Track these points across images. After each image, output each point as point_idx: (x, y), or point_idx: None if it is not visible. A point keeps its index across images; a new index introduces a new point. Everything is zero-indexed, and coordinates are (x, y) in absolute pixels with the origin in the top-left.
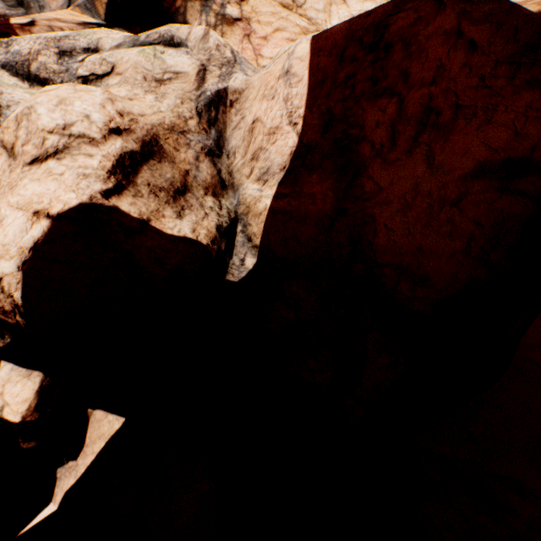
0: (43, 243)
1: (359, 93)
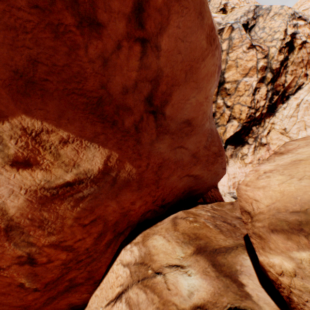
0: None
1: None
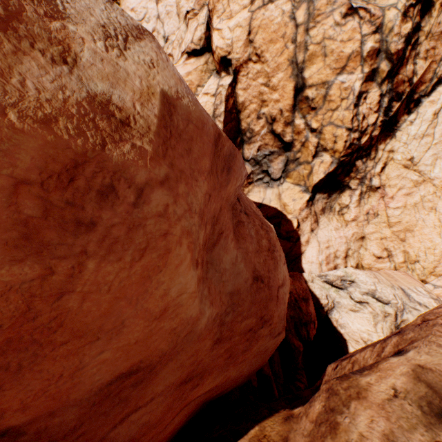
0: None
1: None
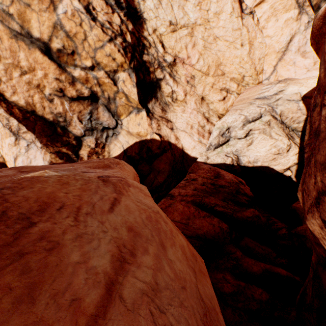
0: (298, 156)
1: None
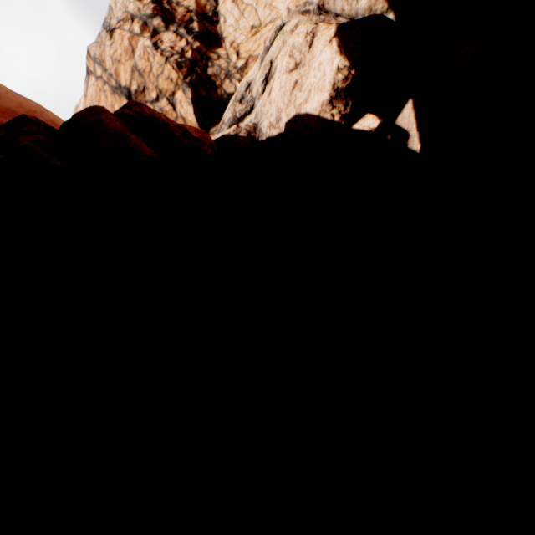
0: (339, 44)
1: None
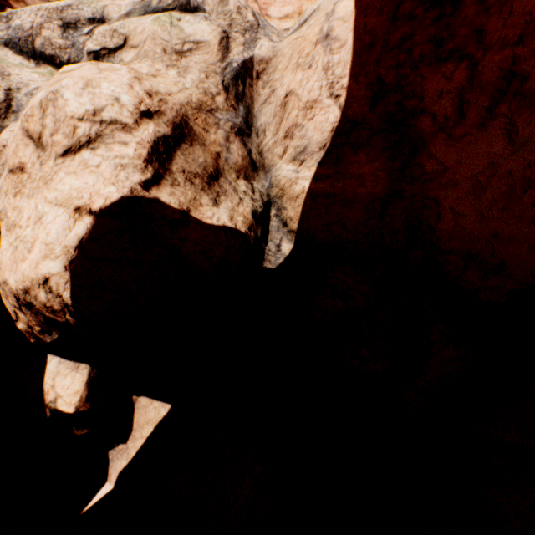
0: (88, 240)
1: (417, 58)
